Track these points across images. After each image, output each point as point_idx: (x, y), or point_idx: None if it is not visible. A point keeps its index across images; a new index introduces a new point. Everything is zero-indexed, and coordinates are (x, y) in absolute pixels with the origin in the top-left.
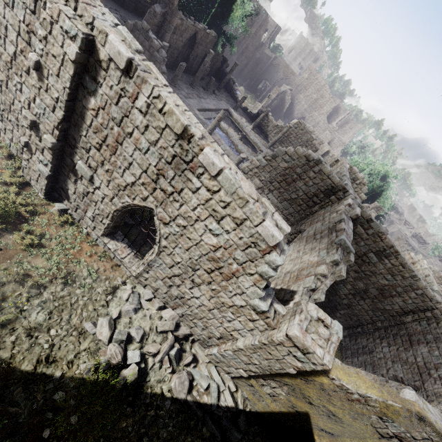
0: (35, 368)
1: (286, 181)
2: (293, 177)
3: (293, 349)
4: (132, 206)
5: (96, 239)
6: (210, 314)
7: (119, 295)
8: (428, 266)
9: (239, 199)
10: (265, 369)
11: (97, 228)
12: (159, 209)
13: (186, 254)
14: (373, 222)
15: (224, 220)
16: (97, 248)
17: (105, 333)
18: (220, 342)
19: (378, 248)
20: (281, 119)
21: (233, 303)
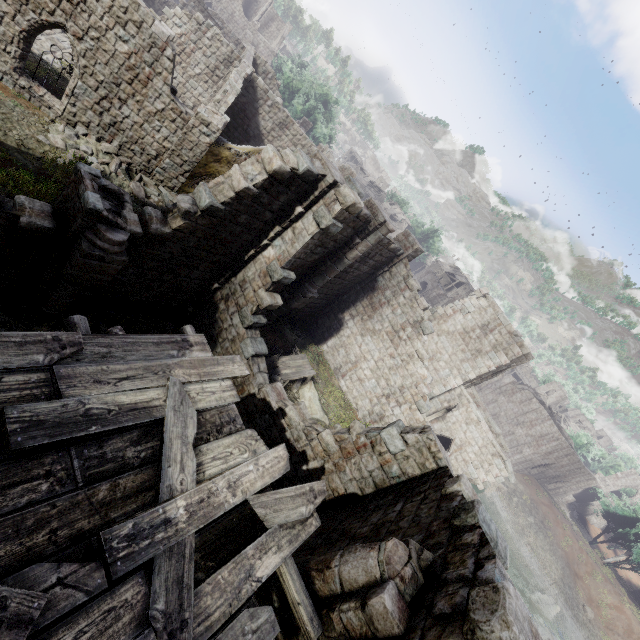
0: (19, 148)
1: (185, 53)
2: (191, 46)
3: (201, 126)
4: (41, 25)
5: (1, 79)
6: (143, 131)
7: (54, 128)
8: (343, 165)
9: (133, 4)
10: (193, 162)
11: (0, 61)
12: (70, 23)
13: (107, 70)
14: (269, 93)
15: (128, 26)
16: (7, 88)
17: (60, 143)
18: (159, 161)
19: (279, 120)
20: (174, 1)
21: (157, 109)
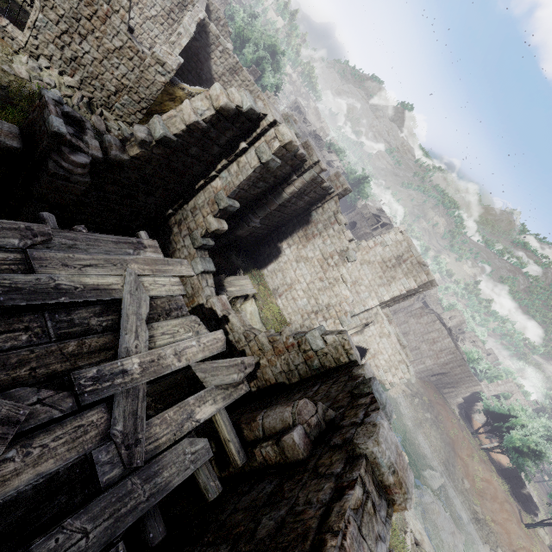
0: None
1: None
2: None
3: (157, 65)
4: None
5: None
6: (102, 67)
7: (18, 59)
8: (287, 112)
9: None
10: (150, 100)
11: None
12: None
13: (66, 4)
14: (221, 38)
15: None
16: None
17: (24, 74)
18: (118, 97)
19: (229, 66)
20: None
21: (115, 47)
